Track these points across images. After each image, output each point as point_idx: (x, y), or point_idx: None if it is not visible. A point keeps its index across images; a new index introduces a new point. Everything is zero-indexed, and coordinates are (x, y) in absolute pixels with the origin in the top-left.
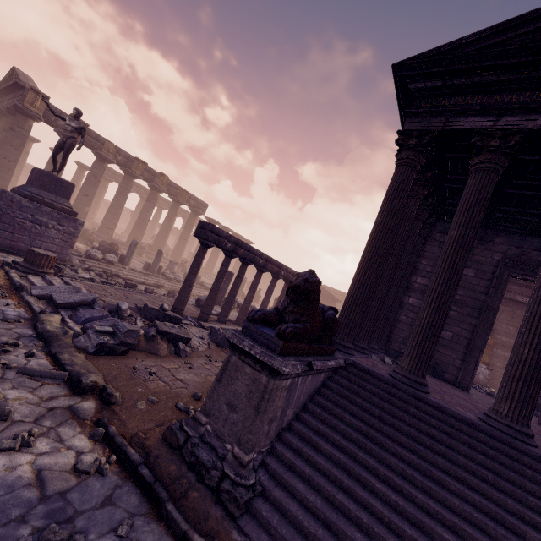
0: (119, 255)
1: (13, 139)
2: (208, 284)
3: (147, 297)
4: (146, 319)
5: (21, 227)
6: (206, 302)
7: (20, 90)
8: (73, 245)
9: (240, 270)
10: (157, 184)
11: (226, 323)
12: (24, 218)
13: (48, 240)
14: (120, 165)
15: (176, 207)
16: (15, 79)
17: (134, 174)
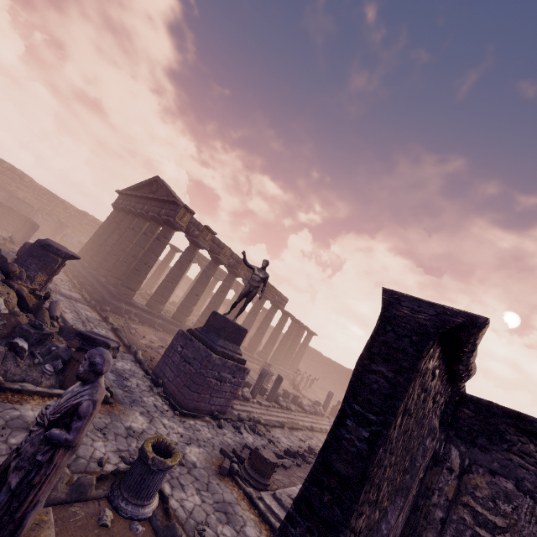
0: (249, 386)
1: (157, 247)
2: (306, 405)
3: None
4: None
5: (207, 386)
6: None
7: (171, 204)
8: (236, 395)
9: None
10: None
11: None
12: (212, 376)
13: (221, 394)
14: (228, 265)
15: (262, 302)
16: (173, 199)
17: (238, 274)
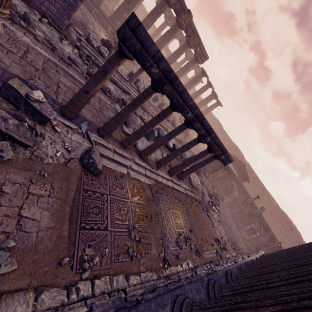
0: (112, 53)
1: None
2: None
3: (76, 85)
4: (0, 95)
5: None
6: (110, 120)
7: None
8: (71, 18)
9: (164, 110)
10: (181, 19)
11: (126, 148)
12: None
13: (50, 0)
14: None
15: (185, 47)
16: None
17: (169, 1)
